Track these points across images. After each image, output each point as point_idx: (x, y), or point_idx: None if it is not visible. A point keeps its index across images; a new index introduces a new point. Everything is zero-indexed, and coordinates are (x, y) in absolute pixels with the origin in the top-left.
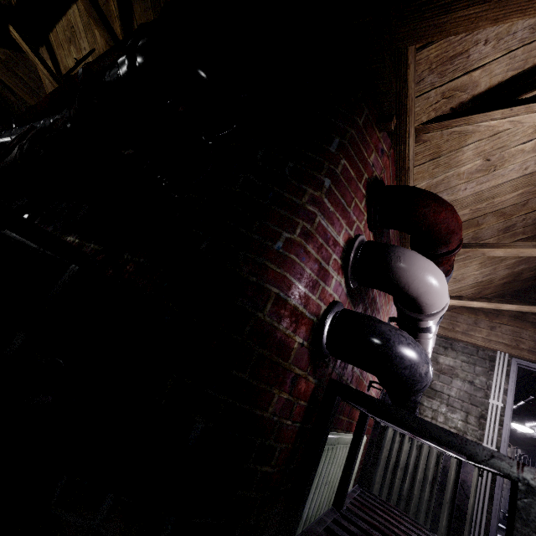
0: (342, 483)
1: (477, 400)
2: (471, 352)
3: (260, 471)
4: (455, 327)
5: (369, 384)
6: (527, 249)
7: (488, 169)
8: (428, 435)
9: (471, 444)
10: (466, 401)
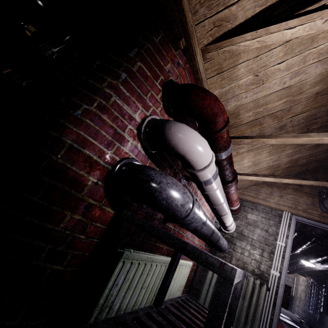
0: (160, 289)
1: (269, 242)
2: (268, 211)
3: (51, 268)
4: (258, 196)
5: (165, 219)
6: (289, 138)
7: (258, 83)
8: (171, 245)
9: (195, 250)
10: (262, 242)
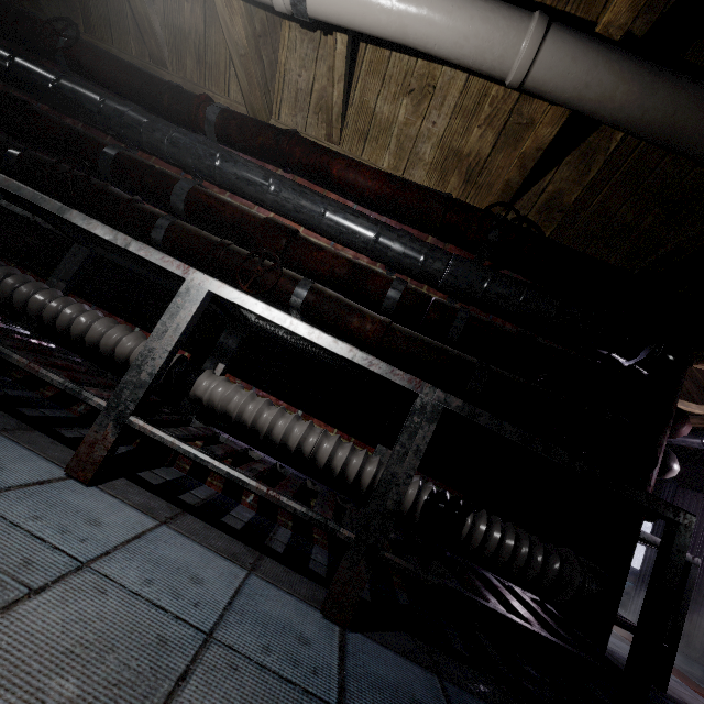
0: None
1: None
2: None
3: None
4: None
5: None
6: None
7: None
8: None
9: None
10: None
